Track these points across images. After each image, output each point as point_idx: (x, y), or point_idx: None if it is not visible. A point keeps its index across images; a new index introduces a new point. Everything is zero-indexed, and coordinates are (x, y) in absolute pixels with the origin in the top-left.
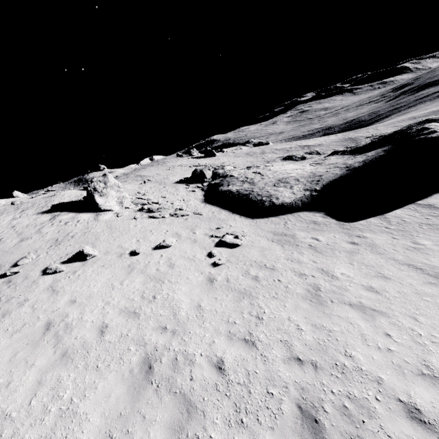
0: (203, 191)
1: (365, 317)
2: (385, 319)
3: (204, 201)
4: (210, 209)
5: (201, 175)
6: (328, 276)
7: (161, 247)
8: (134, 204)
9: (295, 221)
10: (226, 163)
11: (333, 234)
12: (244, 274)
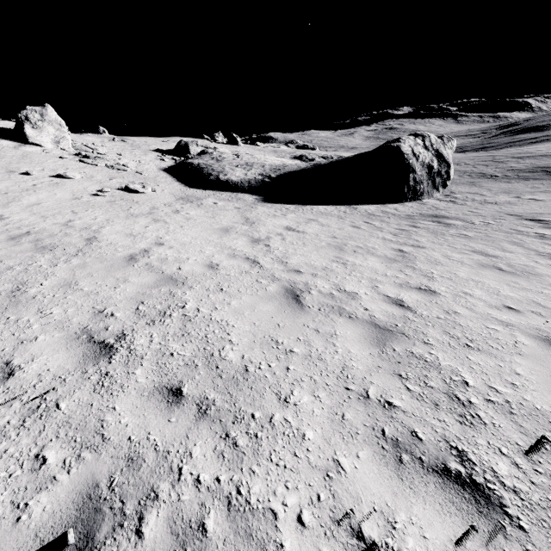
0: (174, 163)
1: (152, 222)
2: (162, 224)
3: (164, 169)
4: (159, 174)
5: (185, 148)
6: (173, 212)
7: (60, 177)
8: (76, 149)
9: (226, 195)
10: (238, 152)
11: (235, 204)
12: (110, 201)
